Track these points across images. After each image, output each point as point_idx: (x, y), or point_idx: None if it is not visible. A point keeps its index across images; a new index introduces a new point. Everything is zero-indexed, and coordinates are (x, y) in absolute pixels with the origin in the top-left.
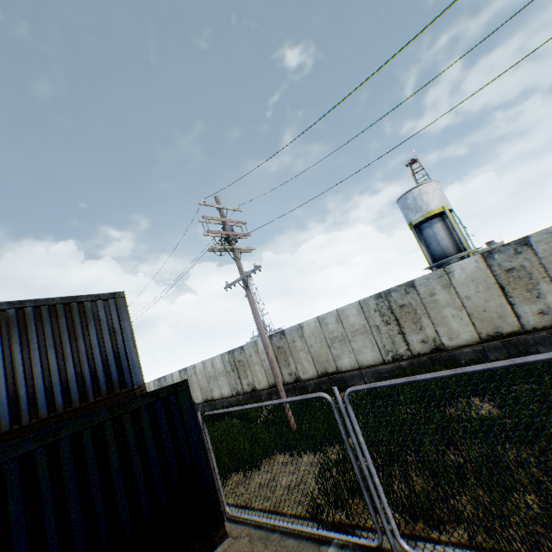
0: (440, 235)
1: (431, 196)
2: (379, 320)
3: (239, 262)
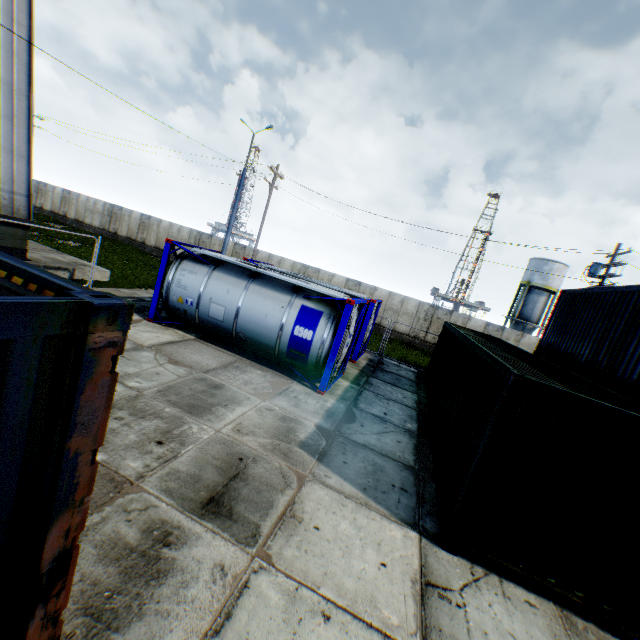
0: (538, 305)
1: (560, 277)
2: None
3: None
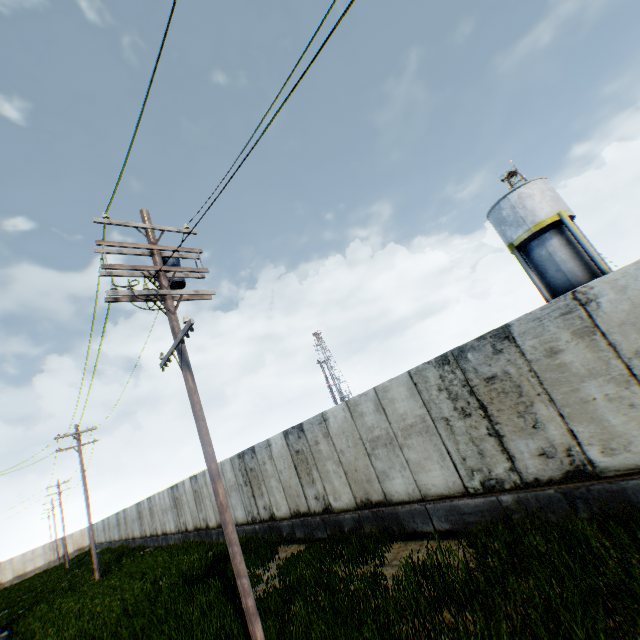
0: (558, 255)
1: (538, 200)
2: (448, 407)
3: (172, 318)
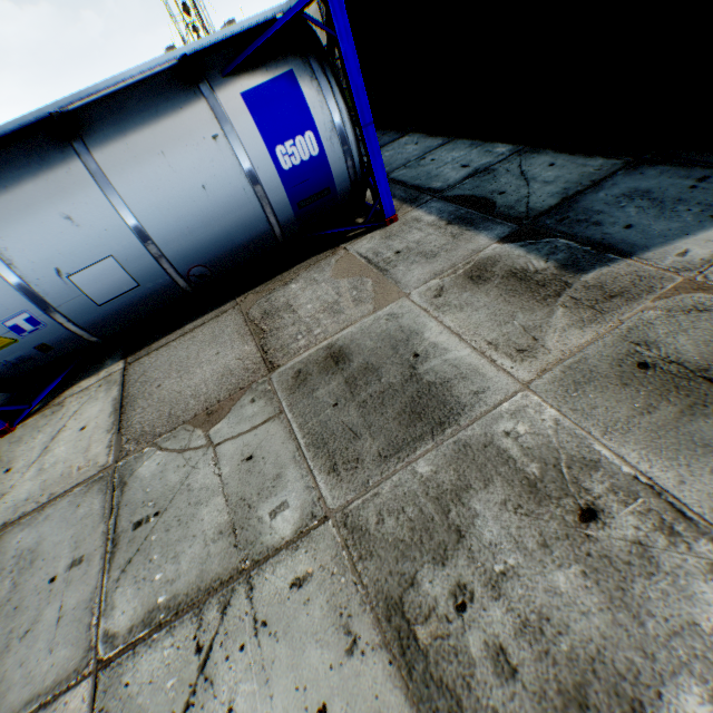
0: None
1: None
2: None
3: None
